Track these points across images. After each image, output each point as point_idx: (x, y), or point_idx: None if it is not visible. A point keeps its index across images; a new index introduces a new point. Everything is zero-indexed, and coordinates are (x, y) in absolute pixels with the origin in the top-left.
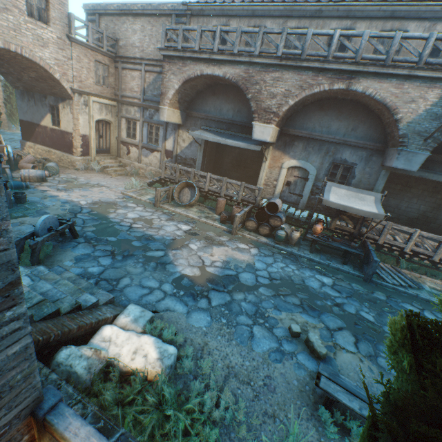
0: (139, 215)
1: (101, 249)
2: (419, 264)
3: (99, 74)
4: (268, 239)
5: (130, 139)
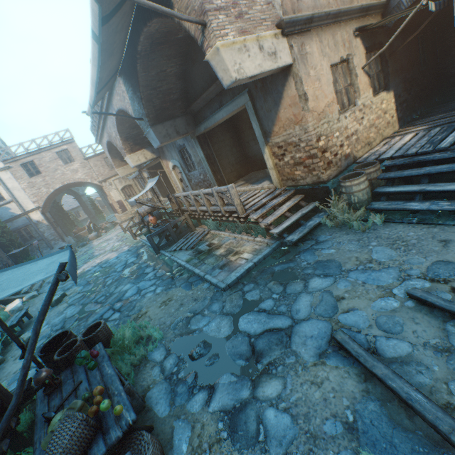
0: (108, 243)
1: None
2: (220, 220)
3: (110, 164)
4: None
5: (141, 189)
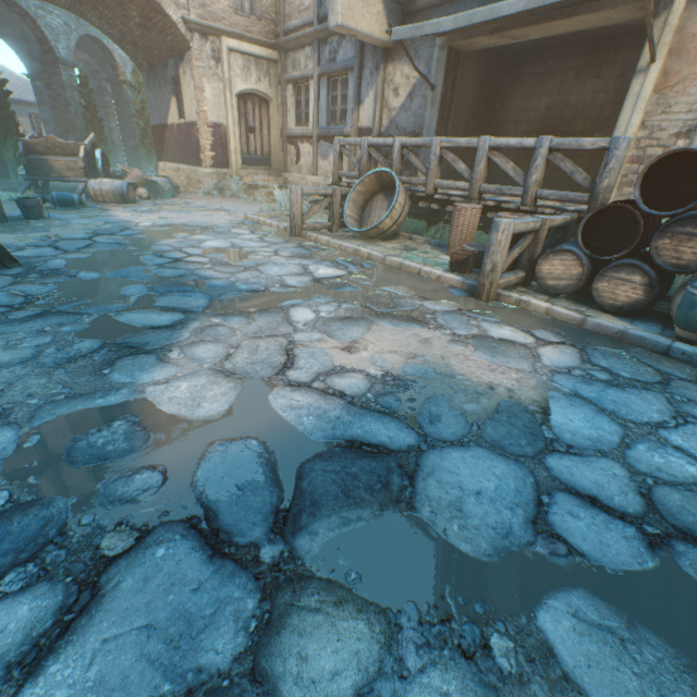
0: (232, 244)
1: (20, 292)
2: None
3: None
4: (637, 324)
5: (301, 128)
